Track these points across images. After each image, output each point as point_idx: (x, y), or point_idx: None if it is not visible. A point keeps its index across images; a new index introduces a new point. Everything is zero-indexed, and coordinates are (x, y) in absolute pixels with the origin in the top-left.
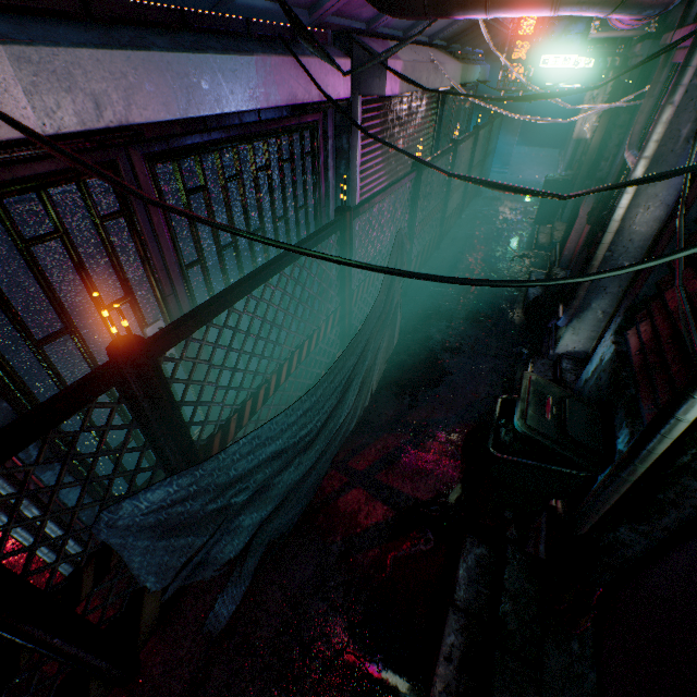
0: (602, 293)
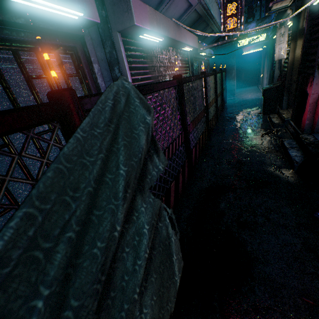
0: None
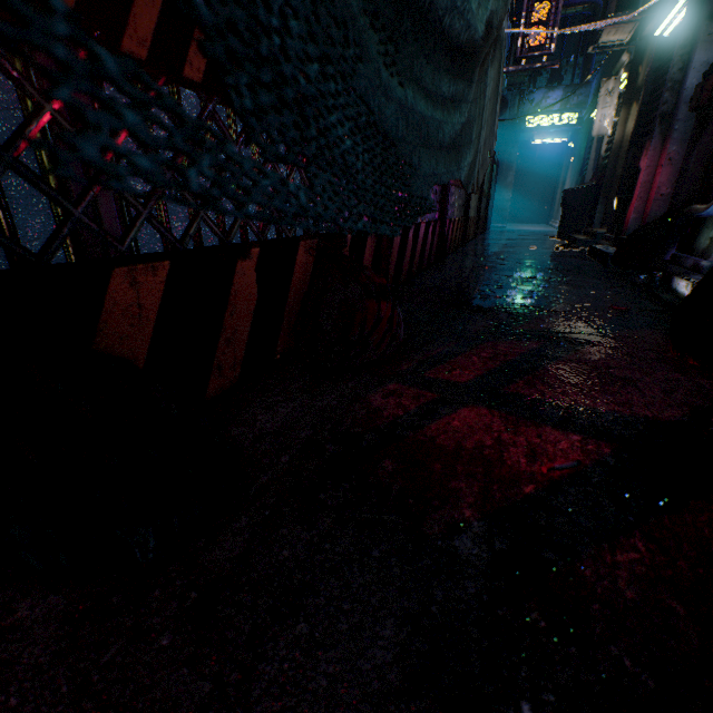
0: None
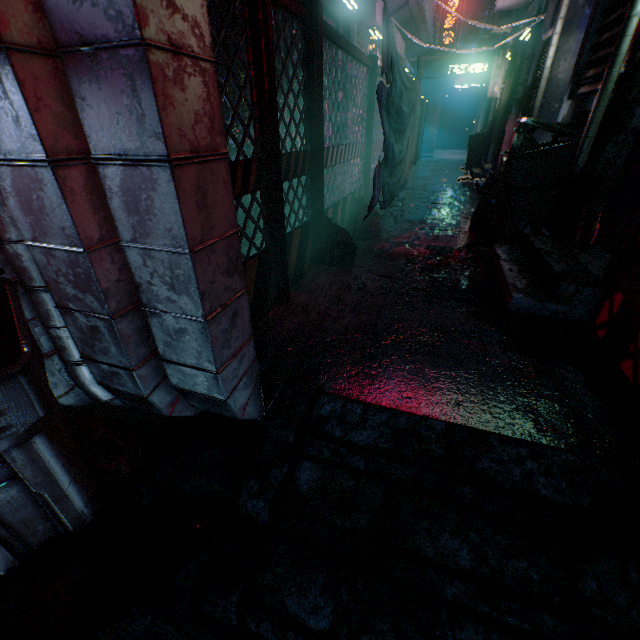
0: (543, 134)
